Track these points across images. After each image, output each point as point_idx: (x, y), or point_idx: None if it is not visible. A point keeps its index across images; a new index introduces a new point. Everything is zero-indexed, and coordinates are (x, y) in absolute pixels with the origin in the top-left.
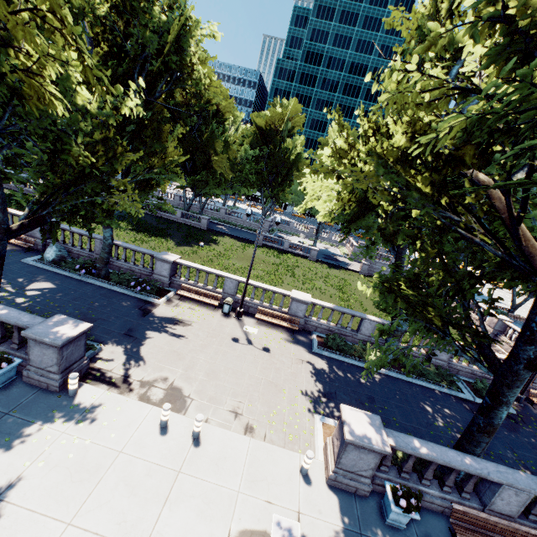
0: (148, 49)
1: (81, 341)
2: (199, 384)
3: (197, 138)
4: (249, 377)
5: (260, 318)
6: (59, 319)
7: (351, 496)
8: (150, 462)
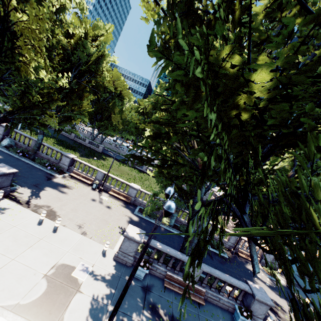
0: (83, 61)
1: (10, 178)
2: (66, 212)
3: (106, 104)
4: (94, 215)
5: (111, 193)
6: (2, 165)
7: (123, 265)
8: (28, 233)
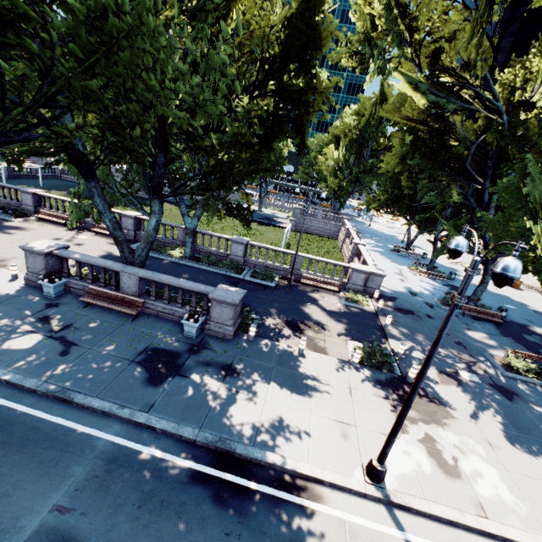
0: None
1: None
2: None
3: None
4: None
5: (95, 230)
6: None
7: (37, 288)
8: None
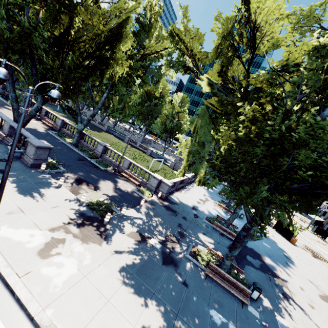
0: None
1: None
2: None
3: None
4: None
5: (43, 121)
6: None
7: None
8: None
